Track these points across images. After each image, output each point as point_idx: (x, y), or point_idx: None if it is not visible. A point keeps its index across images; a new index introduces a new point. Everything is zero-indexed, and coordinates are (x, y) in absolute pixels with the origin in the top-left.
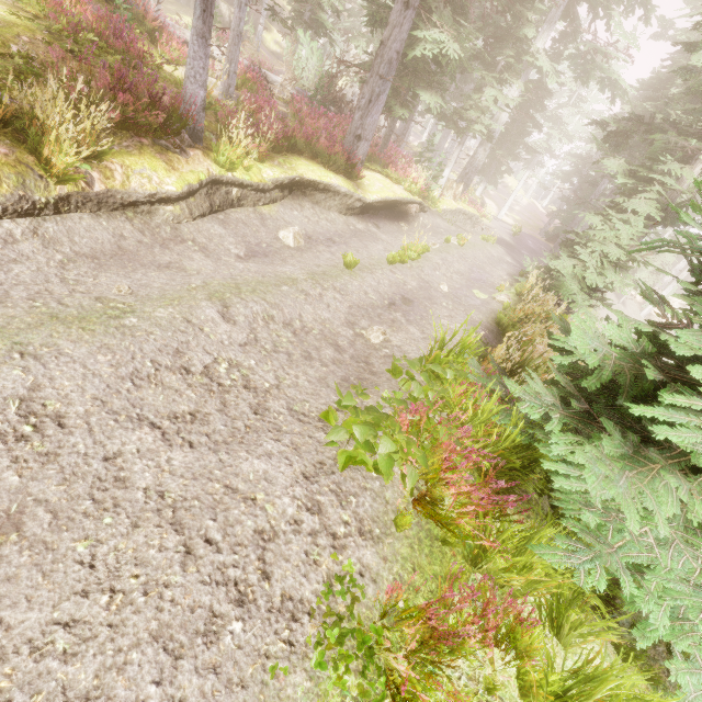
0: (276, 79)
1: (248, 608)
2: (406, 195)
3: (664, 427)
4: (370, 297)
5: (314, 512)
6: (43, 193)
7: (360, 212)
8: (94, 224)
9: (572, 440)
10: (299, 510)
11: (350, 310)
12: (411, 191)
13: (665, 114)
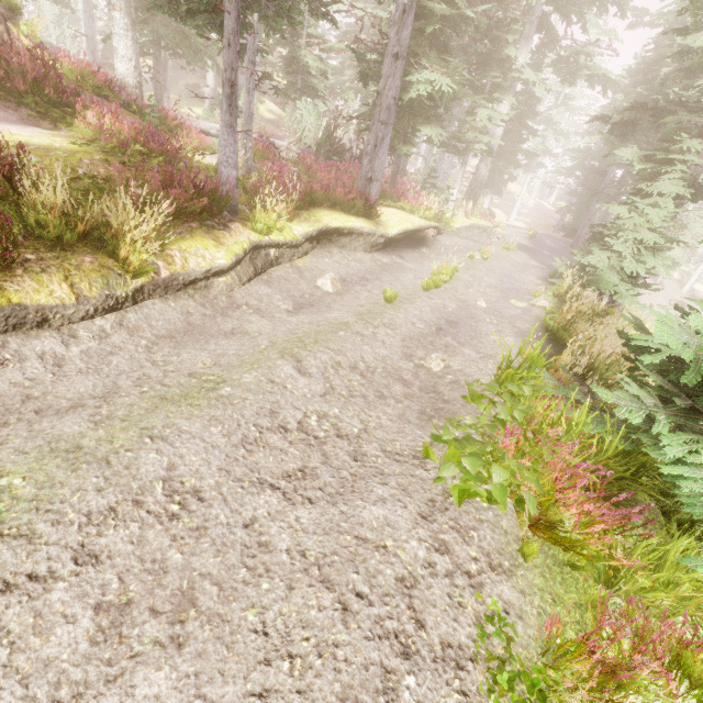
0: (282, 144)
1: (414, 660)
2: (423, 223)
3: None
4: (417, 327)
5: (442, 552)
6: (123, 289)
7: (383, 247)
8: (165, 307)
9: (684, 439)
10: (429, 552)
11: (404, 343)
12: (427, 217)
13: (662, 94)
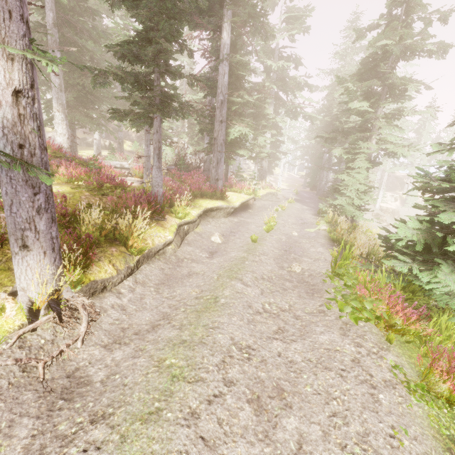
0: None
1: (377, 389)
2: (248, 197)
3: None
4: (275, 252)
5: (360, 347)
6: (132, 262)
7: (231, 213)
8: (150, 268)
9: (427, 273)
10: (355, 348)
11: (275, 261)
12: (249, 194)
13: (339, 121)
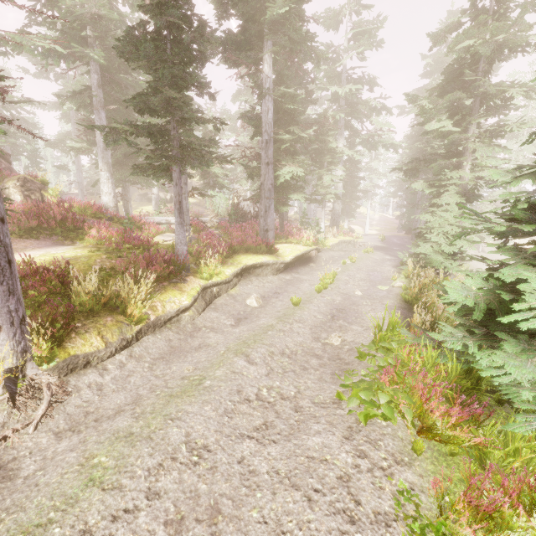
0: (206, 219)
1: (358, 524)
2: (306, 248)
3: (522, 323)
4: (318, 318)
5: (363, 457)
6: (130, 333)
7: (284, 269)
8: (155, 339)
9: (488, 353)
10: (354, 458)
11: (312, 331)
12: (308, 244)
13: (430, 146)
